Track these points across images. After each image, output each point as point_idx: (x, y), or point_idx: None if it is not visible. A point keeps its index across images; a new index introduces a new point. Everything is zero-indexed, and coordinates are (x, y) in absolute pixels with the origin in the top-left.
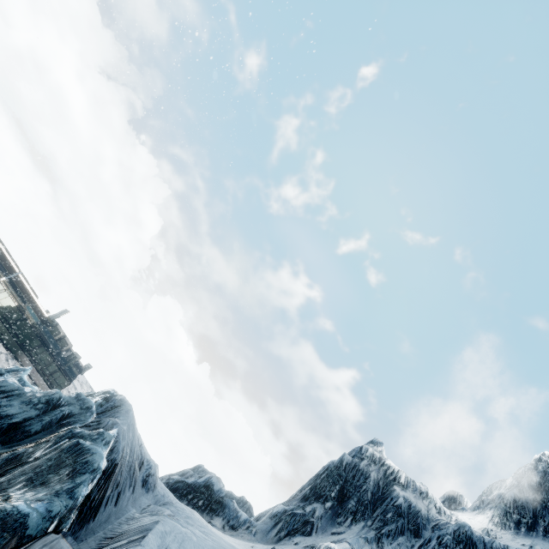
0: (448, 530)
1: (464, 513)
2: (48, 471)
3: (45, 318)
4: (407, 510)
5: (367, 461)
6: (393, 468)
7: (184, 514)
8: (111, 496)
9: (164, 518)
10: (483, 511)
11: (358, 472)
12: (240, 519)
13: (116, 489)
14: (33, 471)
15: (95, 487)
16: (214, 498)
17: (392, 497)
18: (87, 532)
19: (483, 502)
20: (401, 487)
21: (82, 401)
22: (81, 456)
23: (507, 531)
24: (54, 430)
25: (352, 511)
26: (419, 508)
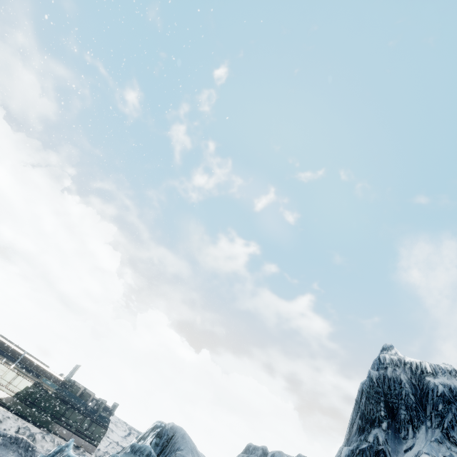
0: None
1: None
2: None
3: (61, 382)
4: (451, 395)
5: (391, 368)
6: (415, 363)
7: None
8: None
9: None
10: None
11: (390, 381)
12: None
13: None
14: None
15: None
16: None
17: (432, 389)
18: None
19: None
20: (432, 376)
21: (139, 452)
22: None
23: None
24: None
25: (408, 420)
26: None
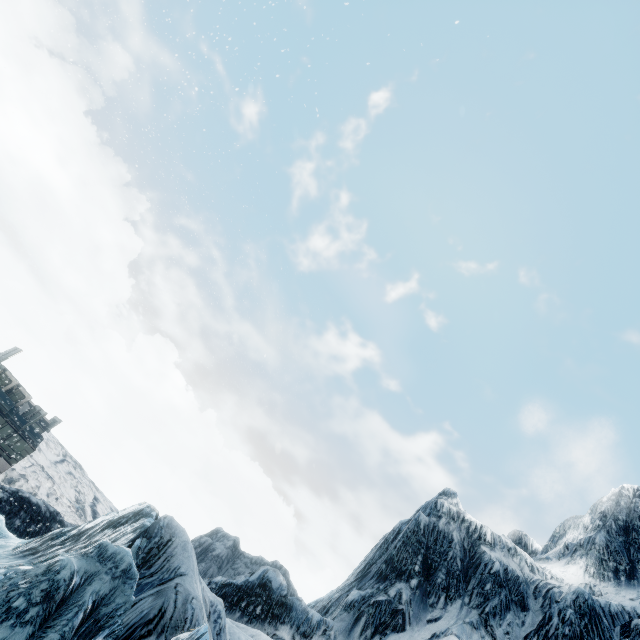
0: (566, 601)
1: (551, 564)
2: None
3: None
4: (504, 577)
5: (445, 519)
6: (475, 524)
7: None
8: None
9: None
10: (573, 560)
11: (440, 534)
12: (312, 622)
13: None
14: None
15: None
16: (274, 600)
17: (486, 563)
18: None
19: (567, 548)
20: (489, 546)
21: (112, 562)
22: None
23: (607, 583)
24: None
25: (444, 587)
26: (514, 569)
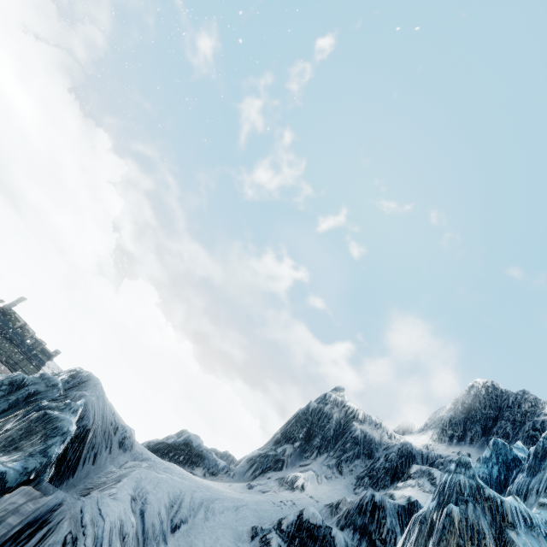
0: (393, 449)
1: (411, 436)
2: (20, 439)
3: None
4: (363, 439)
5: (331, 405)
6: (353, 408)
7: (163, 466)
8: (87, 457)
9: (140, 468)
10: (426, 432)
11: (323, 415)
12: (219, 466)
13: (92, 451)
14: (5, 440)
15: (70, 450)
16: (193, 453)
17: (351, 431)
18: (68, 486)
19: (427, 425)
20: (359, 422)
21: (47, 380)
22: (51, 424)
23: (442, 444)
24: (22, 407)
25: (318, 446)
26: (374, 436)
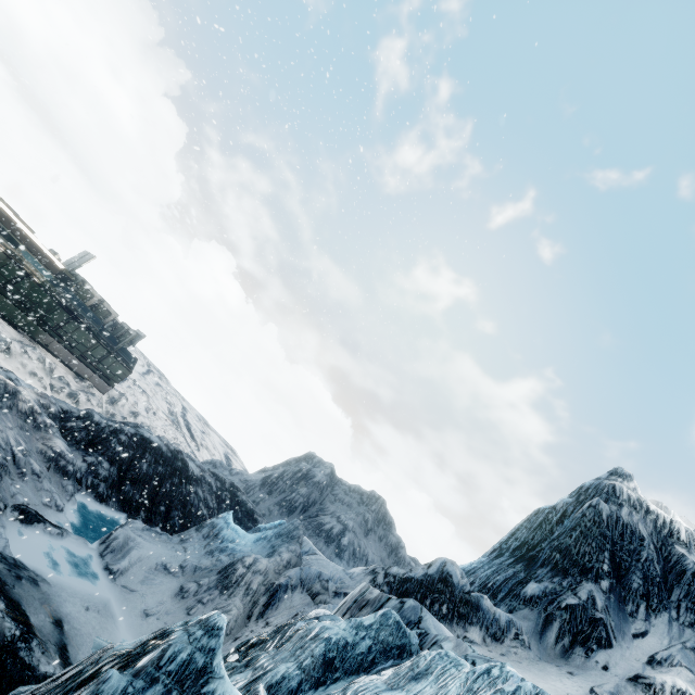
0: None
1: None
2: None
3: (59, 271)
4: None
5: (627, 509)
6: (662, 517)
7: None
8: None
9: None
10: None
11: (626, 528)
12: (500, 623)
13: None
14: None
15: None
16: (457, 596)
17: (693, 573)
18: None
19: None
20: (685, 547)
21: None
22: None
23: None
24: None
25: (643, 595)
26: None
